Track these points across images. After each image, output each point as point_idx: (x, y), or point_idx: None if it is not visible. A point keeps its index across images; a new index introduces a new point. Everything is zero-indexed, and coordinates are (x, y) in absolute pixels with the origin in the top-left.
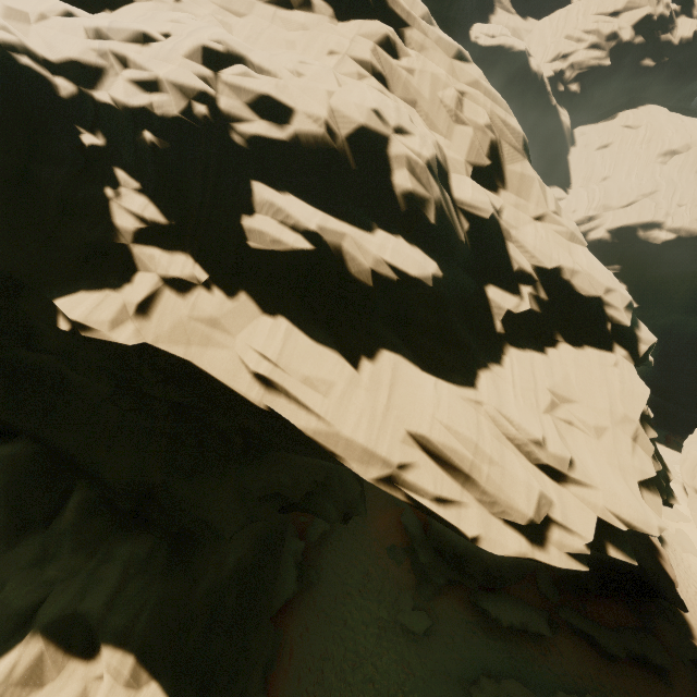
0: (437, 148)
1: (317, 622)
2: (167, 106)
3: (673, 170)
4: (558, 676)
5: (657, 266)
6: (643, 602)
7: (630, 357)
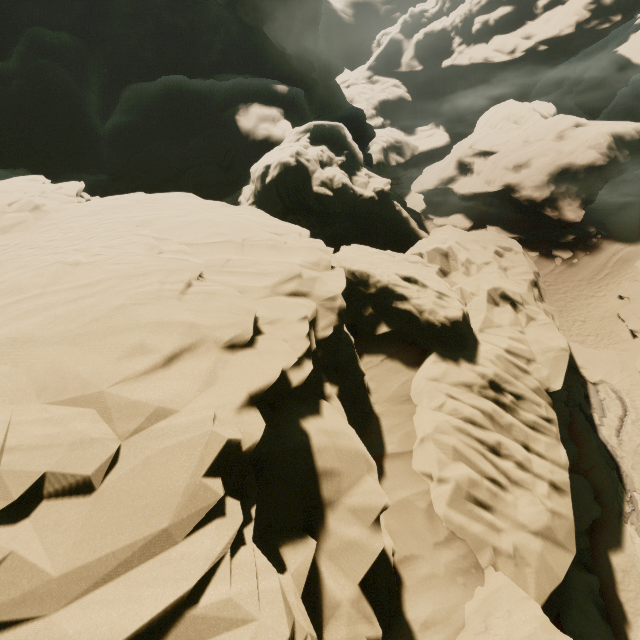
0: None
1: None
2: (461, 17)
3: None
4: None
5: None
6: None
7: None
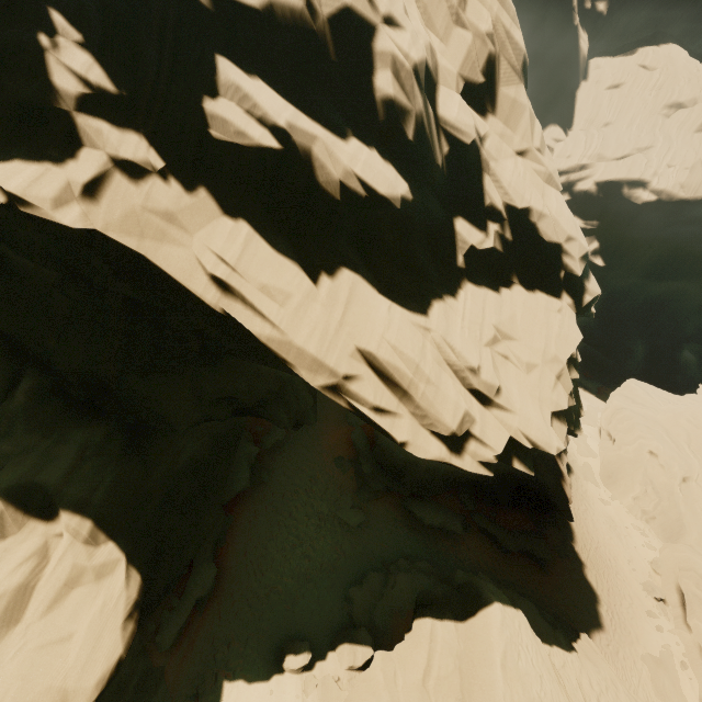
0: (429, 52)
1: (265, 512)
2: None
3: (674, 126)
4: (461, 562)
5: (632, 227)
6: (541, 514)
7: (573, 306)
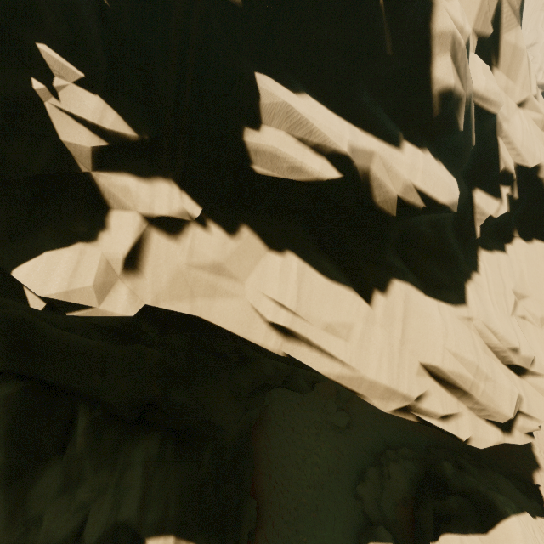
0: None
1: (274, 433)
2: None
3: None
4: (428, 437)
5: None
6: None
7: None
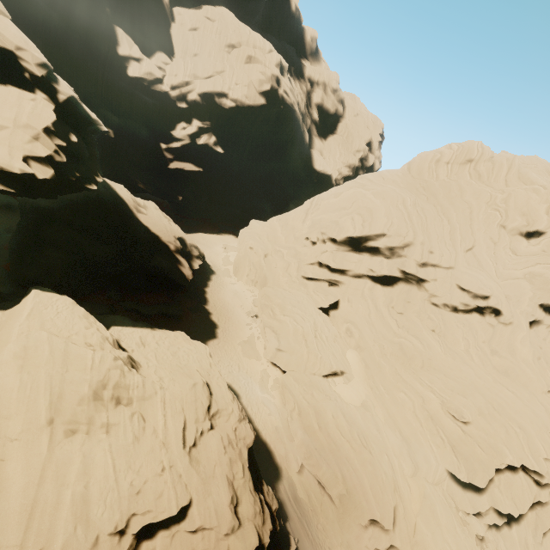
0: None
1: None
2: None
3: (234, 59)
4: None
5: (231, 125)
6: (178, 293)
7: (51, 100)
